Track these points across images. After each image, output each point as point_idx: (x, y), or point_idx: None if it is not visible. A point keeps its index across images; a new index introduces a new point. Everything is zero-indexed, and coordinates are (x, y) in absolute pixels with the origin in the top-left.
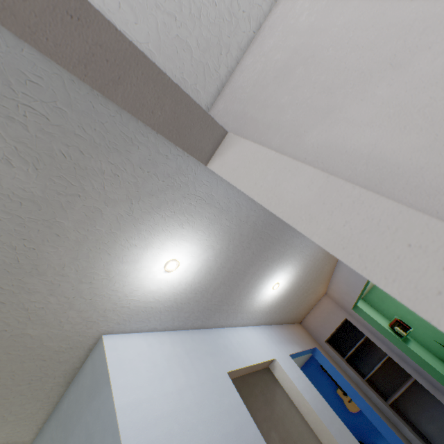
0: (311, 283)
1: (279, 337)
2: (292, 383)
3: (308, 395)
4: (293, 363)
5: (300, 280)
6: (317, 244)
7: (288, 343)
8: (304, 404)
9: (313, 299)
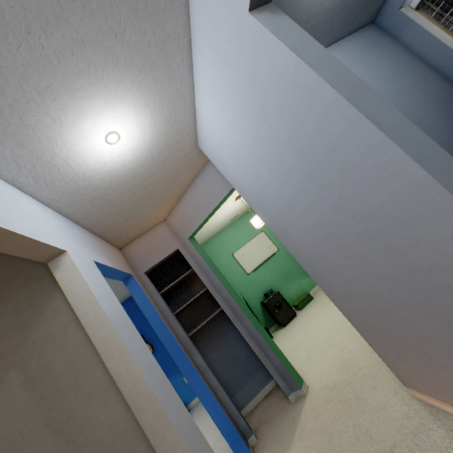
0: (159, 187)
1: (86, 241)
2: (86, 286)
3: (108, 305)
4: (97, 270)
5: (150, 167)
6: (194, 116)
7: (97, 252)
8: (96, 316)
9: (150, 219)
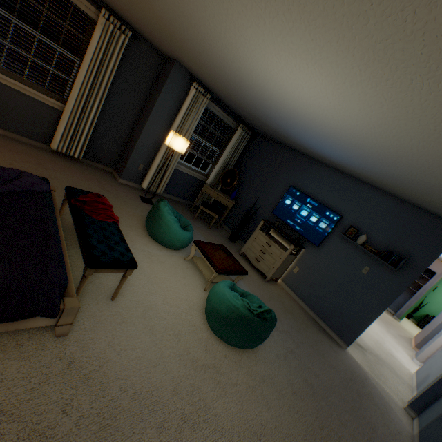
0: None
1: None
2: None
3: None
4: None
5: None
6: None
7: None
8: None
9: None
